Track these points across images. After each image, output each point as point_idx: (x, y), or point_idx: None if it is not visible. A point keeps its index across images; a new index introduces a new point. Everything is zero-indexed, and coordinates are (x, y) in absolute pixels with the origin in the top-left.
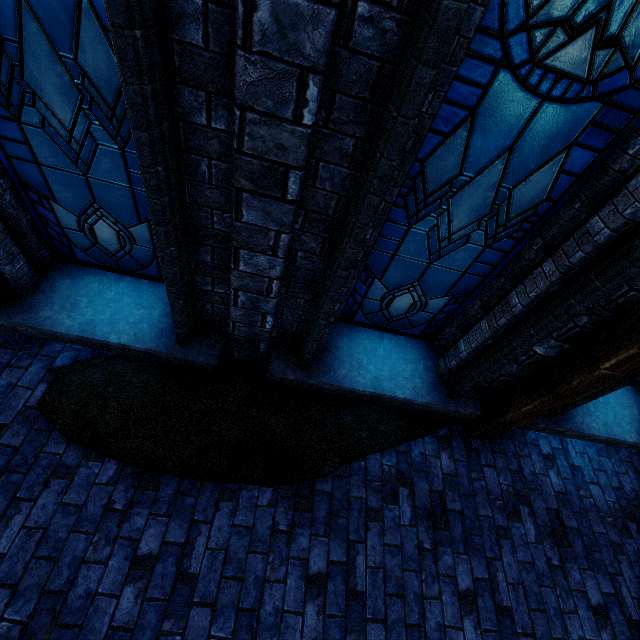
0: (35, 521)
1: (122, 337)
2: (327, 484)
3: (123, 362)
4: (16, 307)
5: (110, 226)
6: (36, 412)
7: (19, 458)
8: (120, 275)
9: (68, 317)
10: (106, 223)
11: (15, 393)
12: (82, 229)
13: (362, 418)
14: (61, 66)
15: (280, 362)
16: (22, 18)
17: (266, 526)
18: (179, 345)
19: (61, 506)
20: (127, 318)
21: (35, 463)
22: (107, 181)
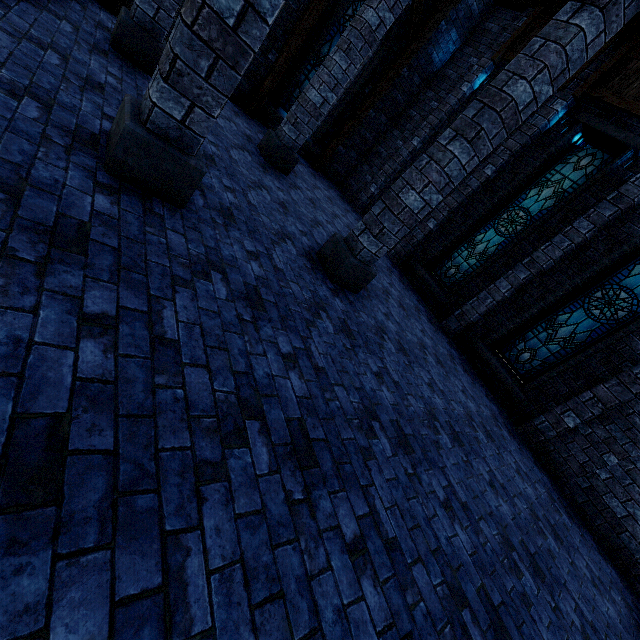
0: None
1: None
2: None
3: None
4: None
5: None
6: None
7: None
8: None
9: None
10: None
11: None
12: None
13: None
14: None
15: None
16: None
17: None
18: None
19: None
20: None
21: None
22: None
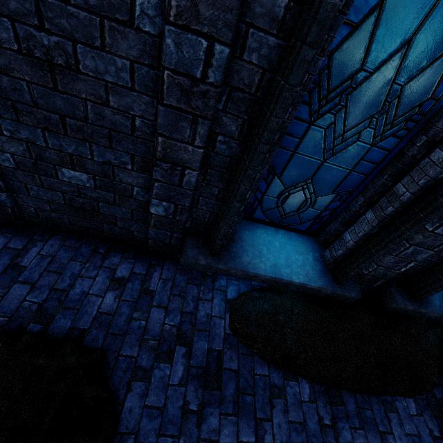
0: (280, 440)
1: (299, 277)
2: (441, 393)
3: (277, 295)
4: (225, 254)
5: (304, 195)
6: (235, 338)
7: (242, 381)
8: (275, 228)
9: (260, 262)
10: (303, 193)
11: (214, 322)
12: (279, 196)
13: (439, 336)
14: (387, 89)
15: (399, 295)
16: (392, 57)
17: (426, 433)
18: (337, 283)
19: (290, 424)
20: (295, 262)
21: (255, 385)
22: (336, 165)
